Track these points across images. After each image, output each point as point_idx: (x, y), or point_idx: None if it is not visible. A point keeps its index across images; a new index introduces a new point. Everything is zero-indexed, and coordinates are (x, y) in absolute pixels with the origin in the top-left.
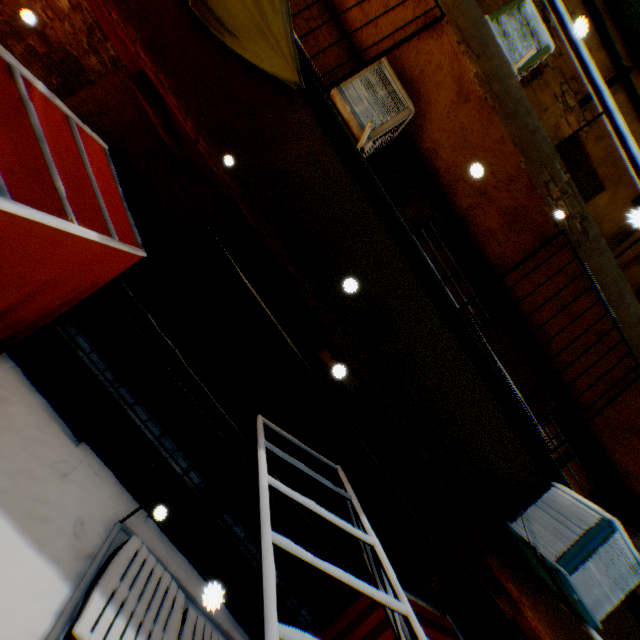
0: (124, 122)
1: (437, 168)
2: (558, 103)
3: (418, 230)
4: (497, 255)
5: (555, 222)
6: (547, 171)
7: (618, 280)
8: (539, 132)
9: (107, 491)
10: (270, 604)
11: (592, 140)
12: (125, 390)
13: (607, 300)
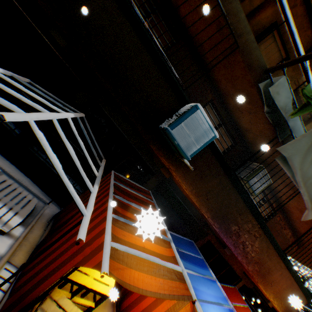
0: None
1: None
2: None
3: None
4: None
5: None
6: None
7: None
8: None
9: None
10: None
11: None
12: None
13: None
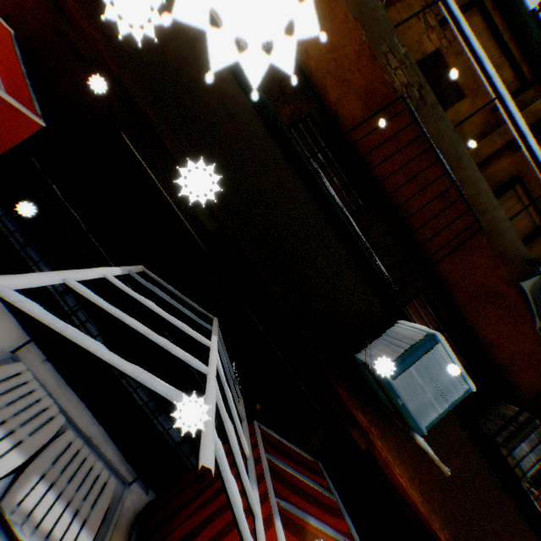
0: (39, 24)
1: (310, 69)
2: (421, 23)
3: (296, 125)
4: (363, 143)
5: (395, 89)
6: (387, 45)
7: (457, 144)
8: (378, 11)
9: (6, 329)
10: (4, 277)
11: (453, 55)
12: (36, 253)
13: (447, 161)
